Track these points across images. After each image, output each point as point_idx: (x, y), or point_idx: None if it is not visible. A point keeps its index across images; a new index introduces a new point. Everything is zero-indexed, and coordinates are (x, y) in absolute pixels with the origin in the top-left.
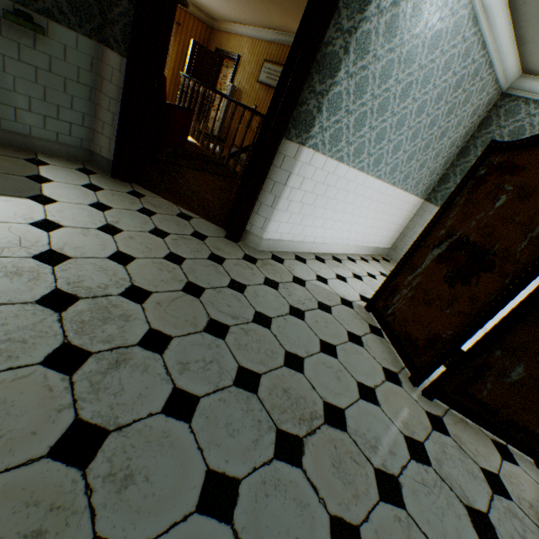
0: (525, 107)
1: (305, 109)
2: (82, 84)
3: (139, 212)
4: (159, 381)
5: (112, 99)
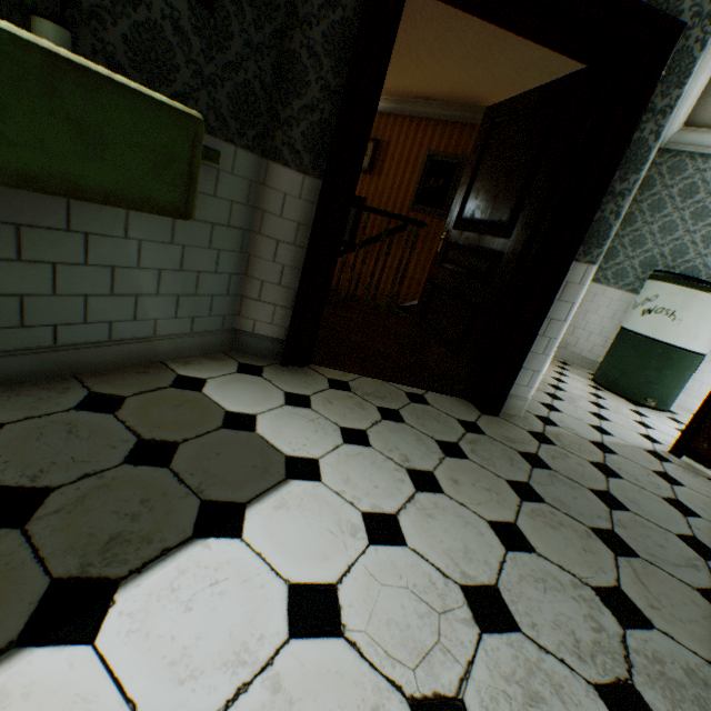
0: (690, 162)
1: (597, 217)
2: (232, 227)
3: (388, 420)
4: None
5: (280, 242)
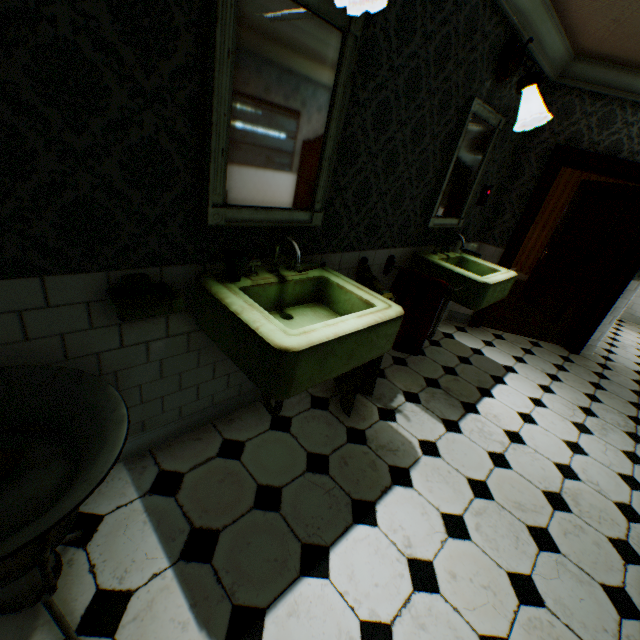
0: None
1: None
2: None
3: (527, 354)
4: None
5: None
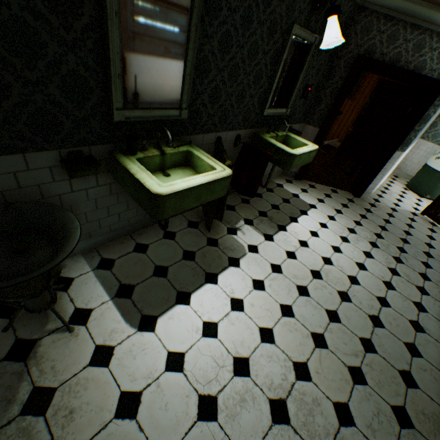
0: None
1: (407, 138)
2: None
3: (327, 197)
4: (416, 261)
5: None
